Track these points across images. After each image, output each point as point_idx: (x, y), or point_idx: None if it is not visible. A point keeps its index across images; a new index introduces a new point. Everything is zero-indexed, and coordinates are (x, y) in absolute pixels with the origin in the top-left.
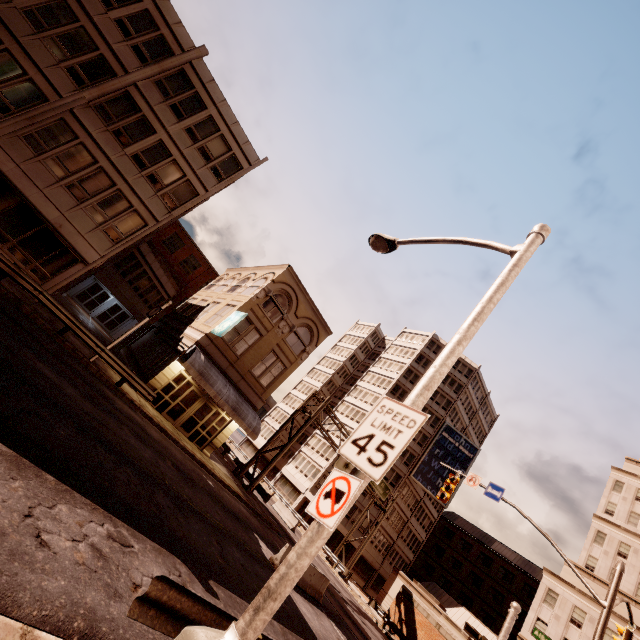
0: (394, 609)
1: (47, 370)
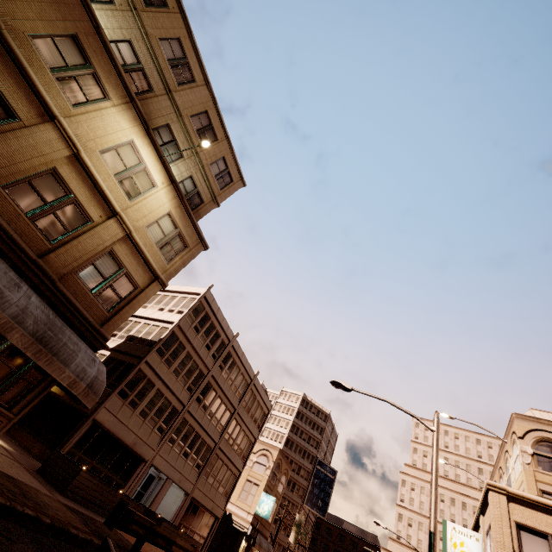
0: None
1: None
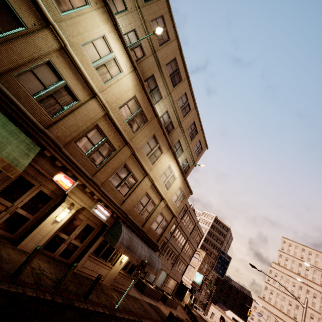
0: None
1: None
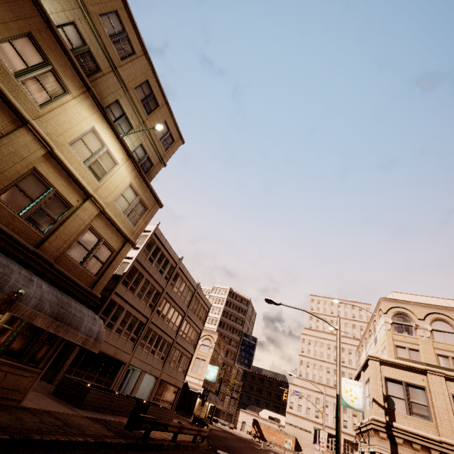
0: (253, 429)
1: (235, 444)
